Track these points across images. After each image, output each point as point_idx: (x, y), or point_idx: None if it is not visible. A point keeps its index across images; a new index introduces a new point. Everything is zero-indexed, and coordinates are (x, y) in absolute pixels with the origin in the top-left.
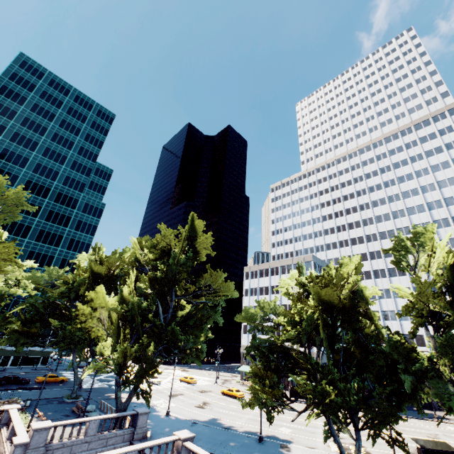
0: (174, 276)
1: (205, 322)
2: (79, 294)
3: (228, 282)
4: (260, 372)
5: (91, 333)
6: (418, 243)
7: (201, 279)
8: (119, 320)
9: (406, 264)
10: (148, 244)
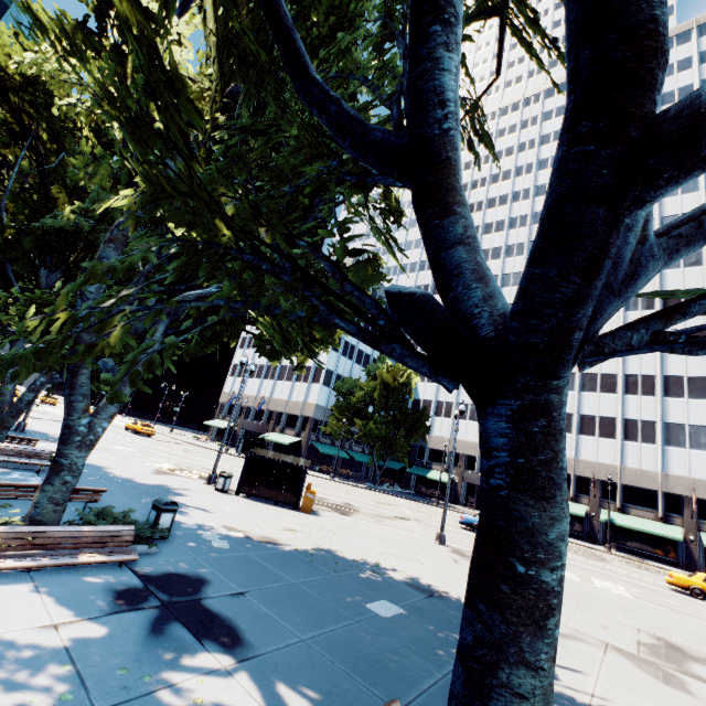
0: None
1: None
2: None
3: None
4: None
5: None
6: None
7: None
8: None
9: None
10: None
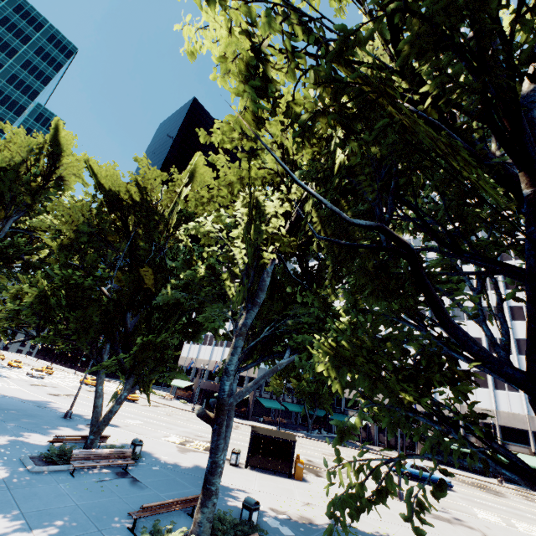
0: (14, 199)
1: None
2: None
3: None
4: None
5: None
6: None
7: None
8: None
9: None
10: None
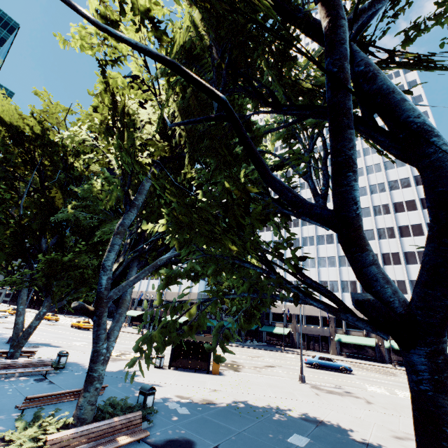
0: None
1: None
2: None
3: None
4: None
5: None
6: None
7: None
8: None
9: None
10: None
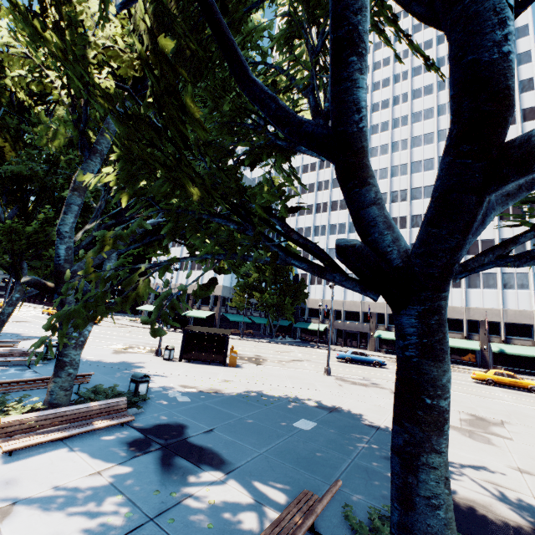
0: None
1: None
2: None
3: None
4: None
5: None
6: None
7: None
8: None
9: None
10: None
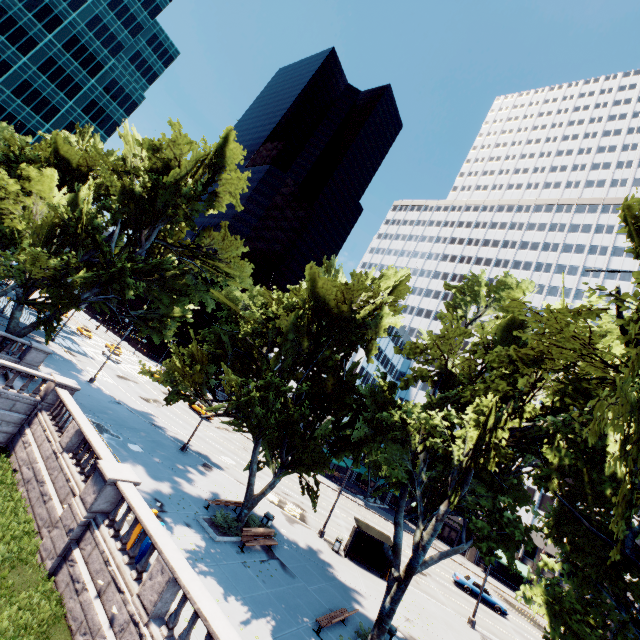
0: (166, 208)
1: (187, 295)
2: (20, 170)
3: (245, 263)
4: (199, 354)
5: (6, 219)
6: (495, 296)
7: (207, 236)
8: (58, 226)
9: (461, 314)
10: (146, 142)
